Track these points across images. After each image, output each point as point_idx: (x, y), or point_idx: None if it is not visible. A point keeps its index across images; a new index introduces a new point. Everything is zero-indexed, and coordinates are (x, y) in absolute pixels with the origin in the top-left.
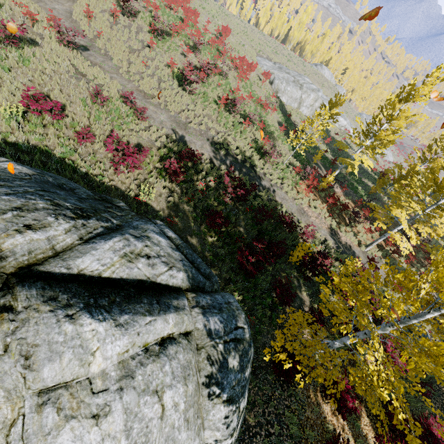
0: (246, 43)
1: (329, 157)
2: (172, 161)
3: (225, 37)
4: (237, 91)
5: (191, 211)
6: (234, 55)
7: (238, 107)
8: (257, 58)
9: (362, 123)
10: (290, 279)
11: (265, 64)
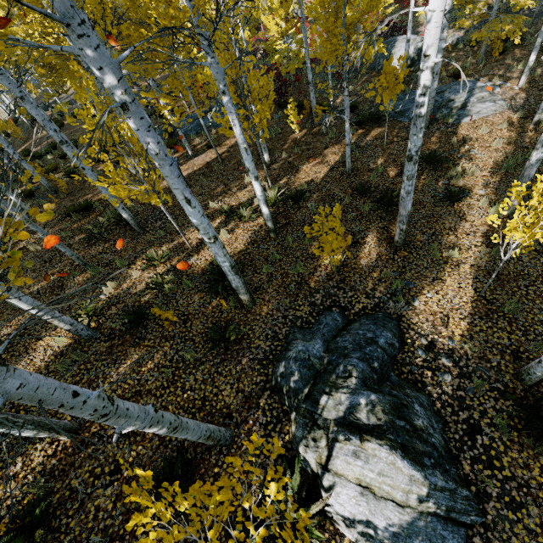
0: None
1: None
2: None
3: None
4: None
5: None
6: None
7: None
8: None
9: None
10: None
11: None
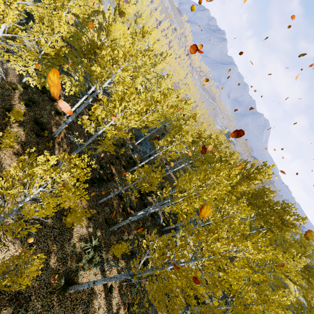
0: None
1: None
2: None
3: None
4: None
5: None
6: None
7: None
8: None
9: None
10: None
11: None
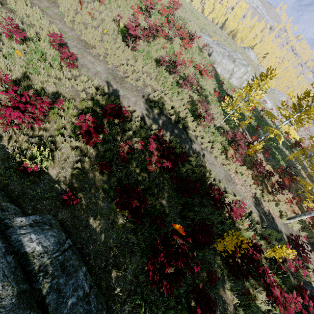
0: (192, 20)
1: (252, 122)
2: (87, 118)
3: (175, 9)
4: (179, 54)
5: (103, 180)
6: (181, 25)
7: (179, 68)
8: (200, 33)
9: (294, 96)
10: (213, 270)
11: (206, 39)
